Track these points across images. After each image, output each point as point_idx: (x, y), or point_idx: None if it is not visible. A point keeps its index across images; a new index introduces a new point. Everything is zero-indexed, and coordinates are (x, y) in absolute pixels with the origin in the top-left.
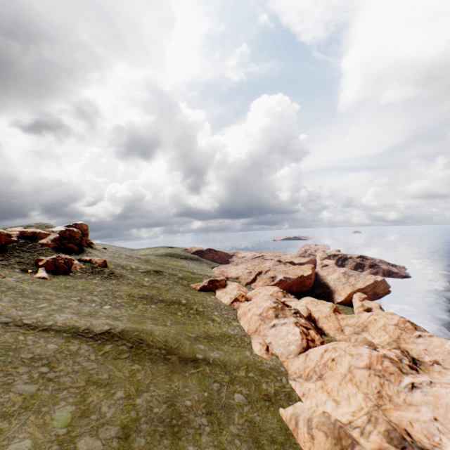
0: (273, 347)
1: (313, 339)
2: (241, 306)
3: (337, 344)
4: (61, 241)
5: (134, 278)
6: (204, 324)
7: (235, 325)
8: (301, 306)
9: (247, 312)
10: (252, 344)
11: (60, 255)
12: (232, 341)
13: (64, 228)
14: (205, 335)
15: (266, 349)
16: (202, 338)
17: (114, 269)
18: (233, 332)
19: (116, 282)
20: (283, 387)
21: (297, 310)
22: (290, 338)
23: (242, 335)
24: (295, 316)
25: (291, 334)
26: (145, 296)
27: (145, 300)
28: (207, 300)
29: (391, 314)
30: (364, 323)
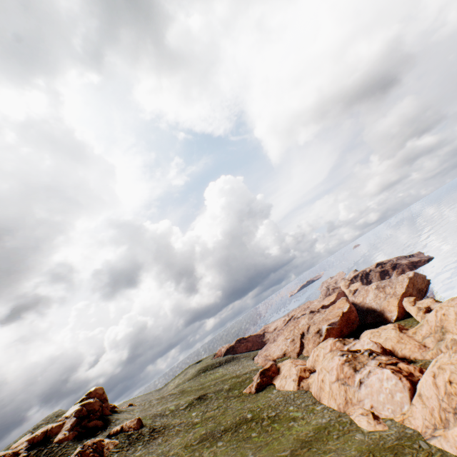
0: (378, 410)
1: (409, 372)
2: (310, 382)
3: (439, 361)
4: (80, 424)
5: (180, 421)
6: (288, 430)
7: (320, 409)
8: (368, 344)
9: (322, 385)
10: (355, 422)
11: (84, 443)
12: (332, 431)
13: (78, 406)
14: (299, 442)
15: (373, 417)
16: (298, 450)
17: (152, 424)
18: (325, 420)
19: (162, 439)
20: (430, 456)
21: (369, 349)
22: (387, 386)
23: (336, 416)
24: (372, 357)
25: (385, 380)
26: (203, 436)
27: (206, 442)
28: (271, 398)
29: (453, 299)
30: (438, 325)
